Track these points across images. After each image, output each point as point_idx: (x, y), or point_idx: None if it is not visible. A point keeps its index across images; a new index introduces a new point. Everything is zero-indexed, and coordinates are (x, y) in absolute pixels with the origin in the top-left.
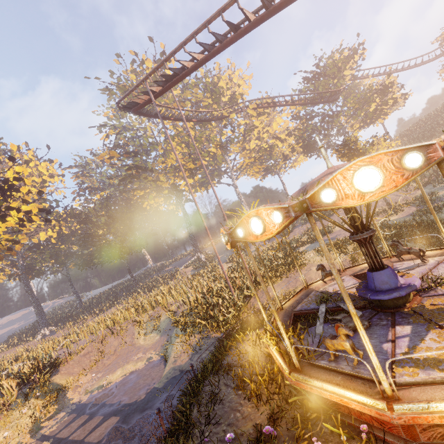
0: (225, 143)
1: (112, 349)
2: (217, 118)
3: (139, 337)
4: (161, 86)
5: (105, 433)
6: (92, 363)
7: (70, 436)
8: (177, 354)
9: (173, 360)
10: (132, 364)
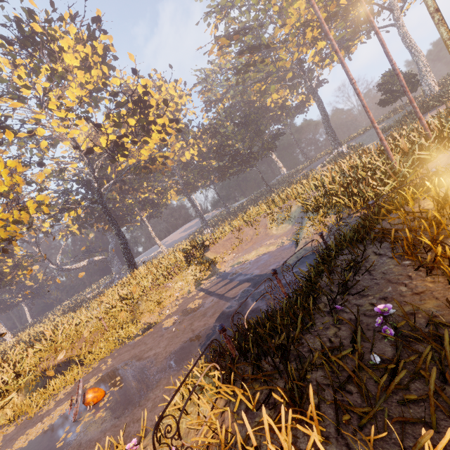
0: None
1: (248, 237)
2: None
3: (271, 228)
4: None
5: (238, 292)
6: (233, 246)
7: (216, 291)
8: (308, 236)
9: (303, 241)
10: (264, 247)
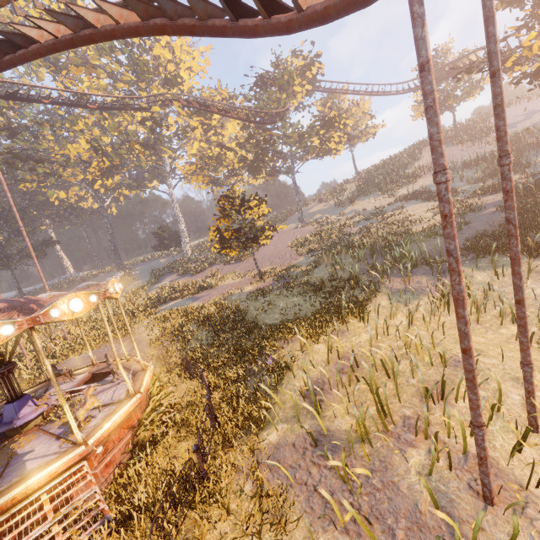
0: (154, 141)
1: None
2: (134, 108)
3: None
4: None
5: None
6: None
7: None
8: None
9: None
10: None
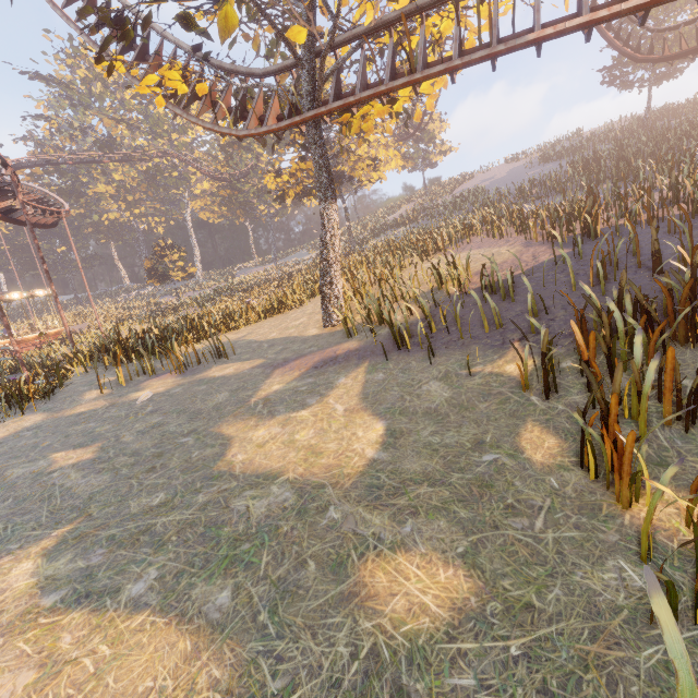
0: (165, 182)
1: None
2: (142, 159)
3: None
4: None
5: None
6: None
7: None
8: None
9: None
10: None
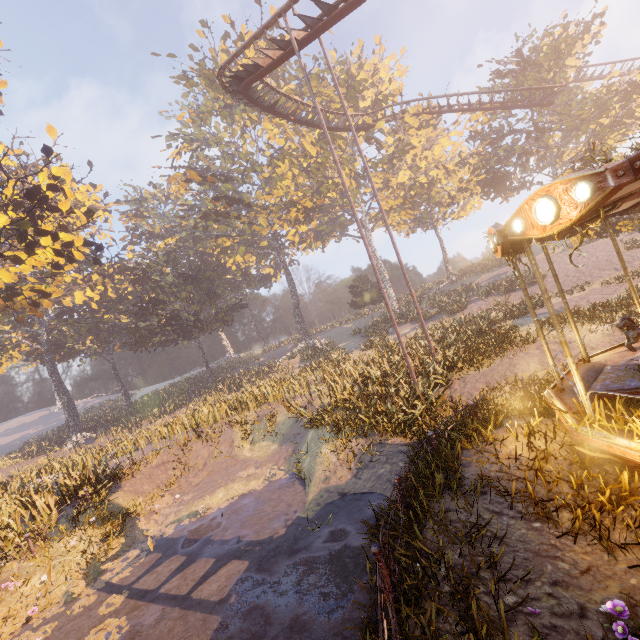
0: (363, 172)
1: (199, 461)
2: (356, 128)
3: (242, 446)
4: (309, 26)
5: (228, 586)
6: (172, 479)
7: (161, 588)
8: (328, 469)
9: (322, 477)
10: (241, 483)
